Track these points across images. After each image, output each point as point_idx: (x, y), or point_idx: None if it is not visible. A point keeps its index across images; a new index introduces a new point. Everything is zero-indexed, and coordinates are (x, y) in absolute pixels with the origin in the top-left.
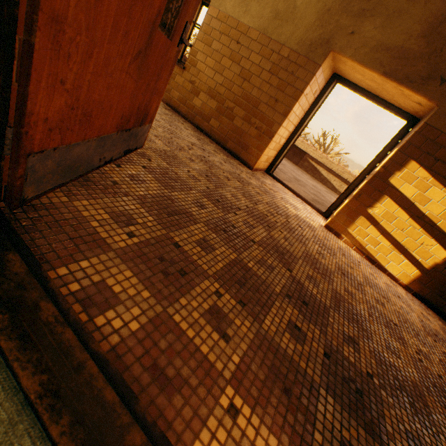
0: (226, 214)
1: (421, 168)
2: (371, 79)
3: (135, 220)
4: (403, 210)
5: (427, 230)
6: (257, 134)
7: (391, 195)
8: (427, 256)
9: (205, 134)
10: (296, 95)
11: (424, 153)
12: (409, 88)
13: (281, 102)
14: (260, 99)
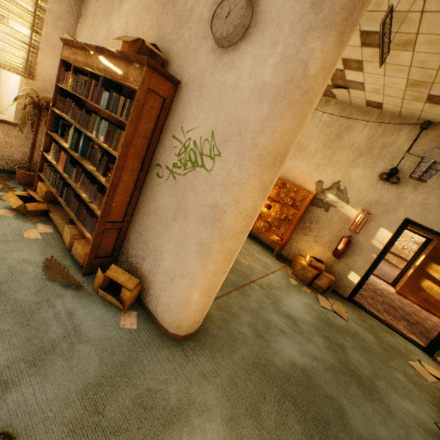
0: (367, 292)
1: (438, 265)
2: None
3: (359, 298)
4: (435, 284)
5: None
6: None
7: (427, 277)
8: None
9: None
10: None
11: (437, 259)
12: (422, 232)
13: None
14: None
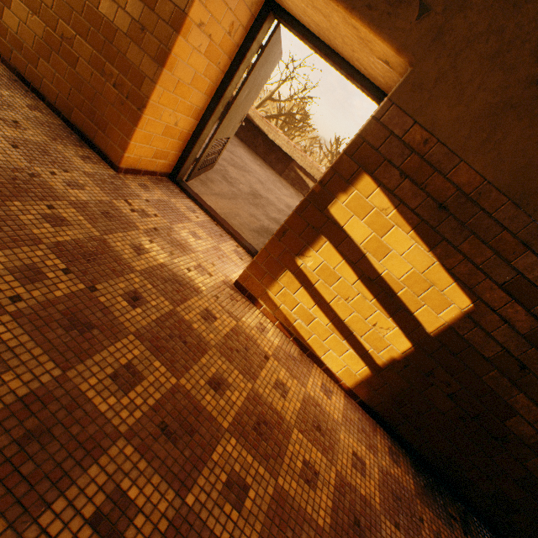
0: None
1: (379, 190)
2: (311, 1)
3: None
4: (349, 266)
5: (383, 302)
6: (118, 100)
7: (333, 237)
8: (381, 345)
9: (33, 91)
10: (176, 20)
11: (384, 162)
12: (366, 20)
13: (151, 33)
14: (115, 22)
